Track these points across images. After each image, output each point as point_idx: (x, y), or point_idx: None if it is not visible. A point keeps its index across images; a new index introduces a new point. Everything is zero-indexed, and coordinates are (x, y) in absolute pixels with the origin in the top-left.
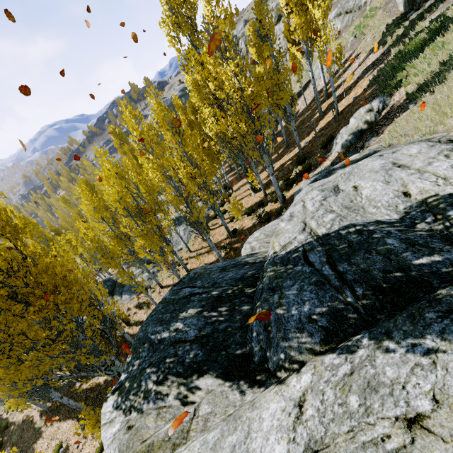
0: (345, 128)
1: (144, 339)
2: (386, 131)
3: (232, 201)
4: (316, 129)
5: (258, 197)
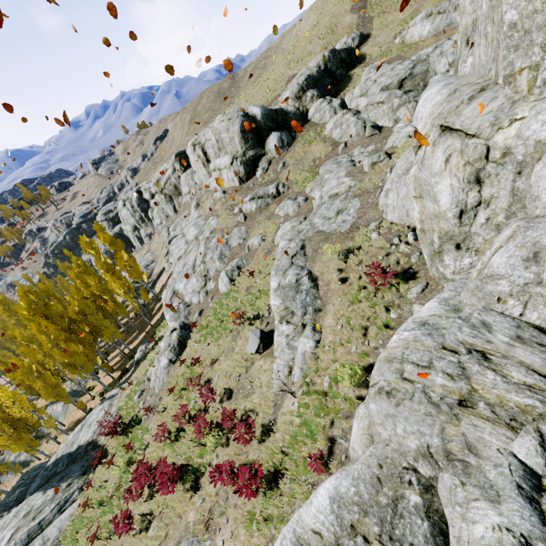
0: (136, 355)
1: (3, 504)
2: (135, 372)
3: (102, 375)
4: (148, 327)
5: (112, 379)
